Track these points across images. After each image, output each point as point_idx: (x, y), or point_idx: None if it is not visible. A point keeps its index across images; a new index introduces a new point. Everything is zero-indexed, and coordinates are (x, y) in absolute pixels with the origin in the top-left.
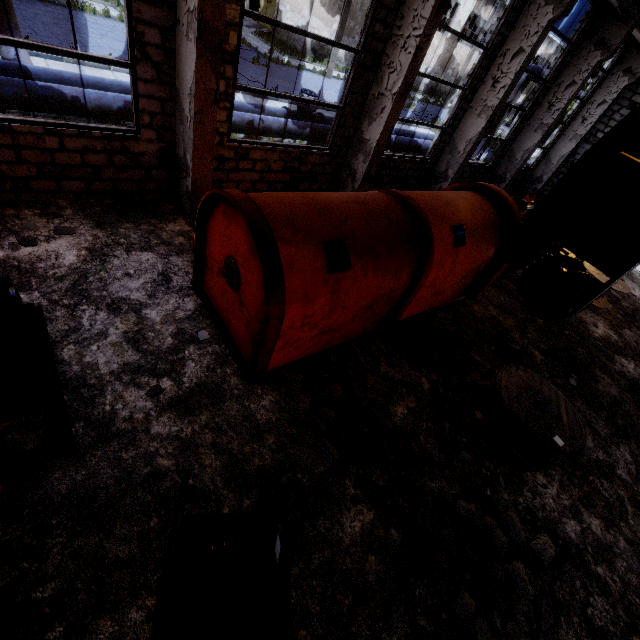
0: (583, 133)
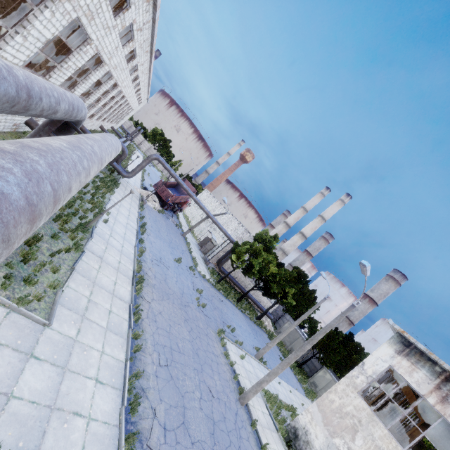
0: None
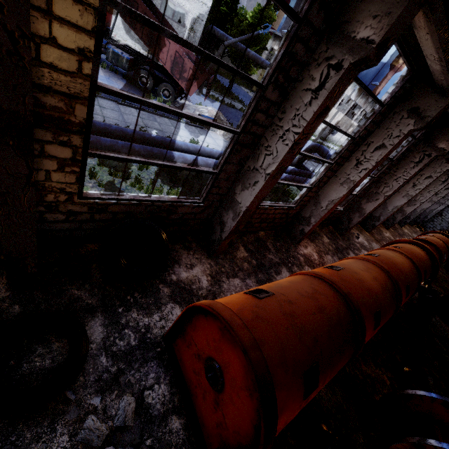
0: (448, 204)
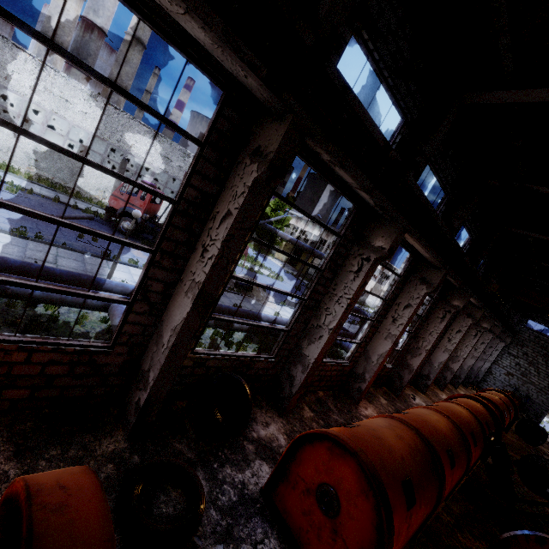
0: (492, 360)
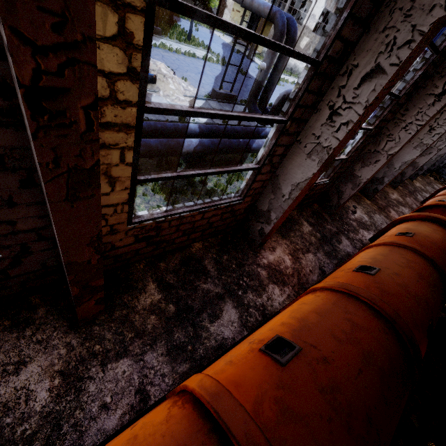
0: None
